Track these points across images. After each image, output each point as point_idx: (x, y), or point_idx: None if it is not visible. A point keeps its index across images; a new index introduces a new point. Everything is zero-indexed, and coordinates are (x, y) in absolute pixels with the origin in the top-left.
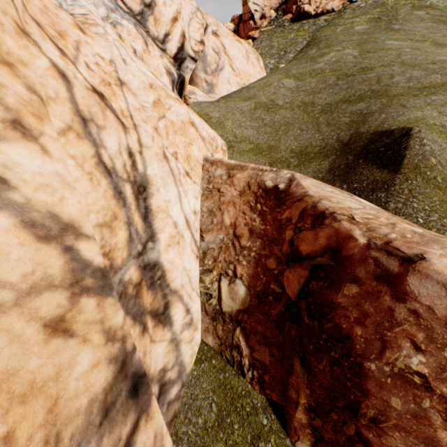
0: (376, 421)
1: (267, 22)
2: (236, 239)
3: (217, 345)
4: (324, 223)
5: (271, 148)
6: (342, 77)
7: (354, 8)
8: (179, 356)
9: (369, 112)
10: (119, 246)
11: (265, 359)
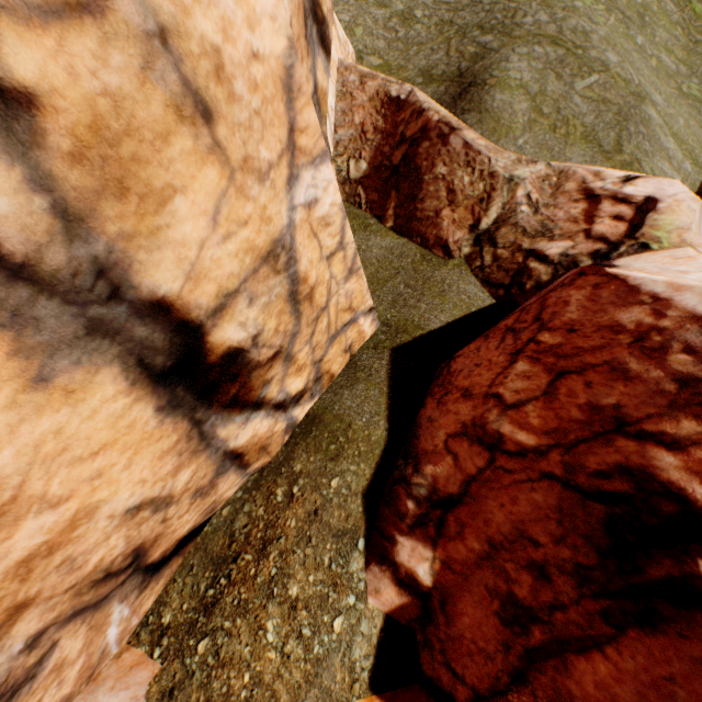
0: (422, 200)
1: None
2: (363, 134)
3: (345, 198)
4: (423, 115)
5: (400, 69)
6: None
7: None
8: None
9: (490, 49)
10: None
11: (375, 199)
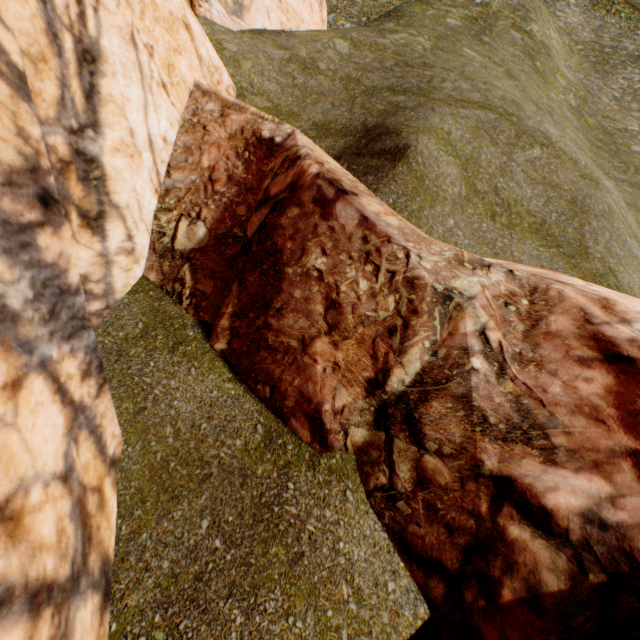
0: (280, 310)
1: None
2: (211, 183)
3: (160, 280)
4: (296, 164)
5: (292, 114)
6: (401, 65)
7: None
8: (109, 277)
9: (404, 107)
10: (45, 98)
11: (207, 290)
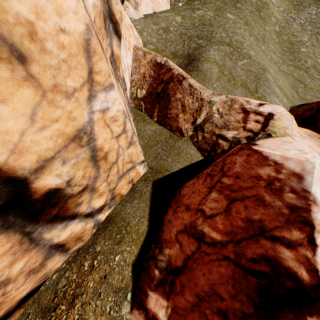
0: (170, 109)
1: None
2: (144, 78)
3: (135, 106)
4: (171, 71)
5: (162, 51)
6: (201, 26)
7: None
8: None
9: (201, 46)
10: None
11: (149, 107)
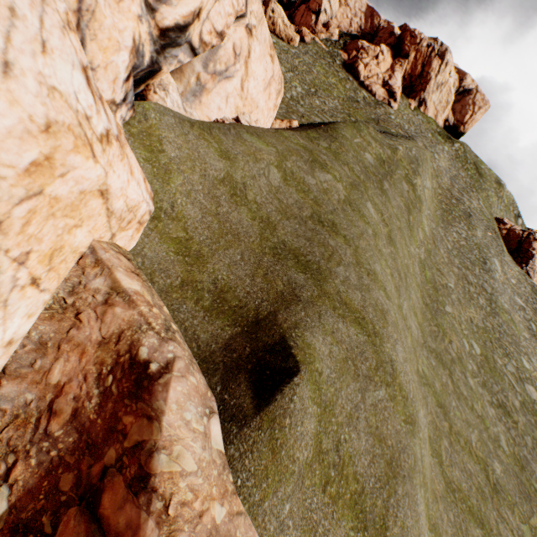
0: None
1: (326, 37)
2: (48, 414)
3: None
4: (139, 498)
5: (199, 257)
6: (315, 218)
7: (387, 112)
8: None
9: (298, 296)
10: None
11: None
